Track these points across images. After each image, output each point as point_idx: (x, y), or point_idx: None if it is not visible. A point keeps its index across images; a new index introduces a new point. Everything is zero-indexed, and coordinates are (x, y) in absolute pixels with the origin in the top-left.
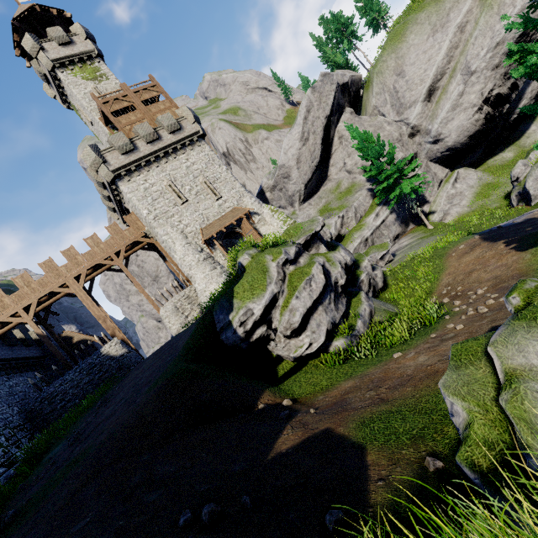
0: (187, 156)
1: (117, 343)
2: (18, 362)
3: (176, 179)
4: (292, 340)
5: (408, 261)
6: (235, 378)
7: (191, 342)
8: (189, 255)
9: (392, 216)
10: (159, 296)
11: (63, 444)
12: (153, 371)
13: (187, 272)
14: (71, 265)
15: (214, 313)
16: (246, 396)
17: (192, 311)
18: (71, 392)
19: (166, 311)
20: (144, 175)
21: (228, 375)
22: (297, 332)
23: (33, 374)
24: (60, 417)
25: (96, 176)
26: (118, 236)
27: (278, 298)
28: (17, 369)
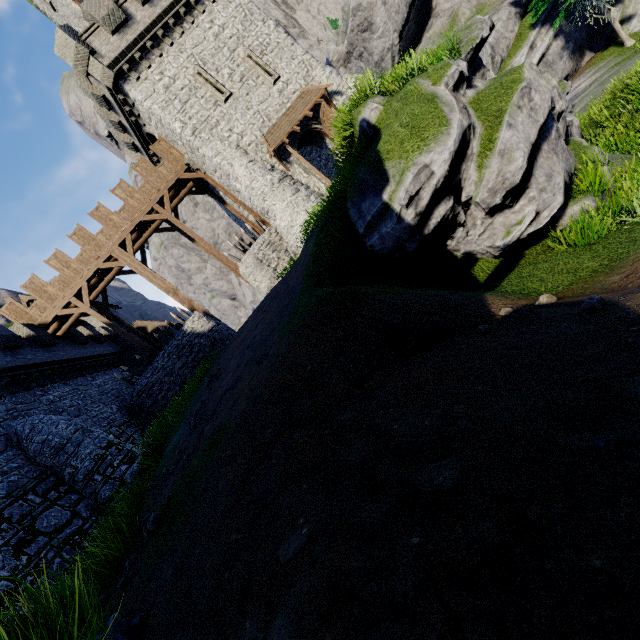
0: (210, 16)
1: (199, 317)
2: (96, 360)
3: (204, 61)
4: (497, 217)
5: (608, 99)
6: (420, 291)
7: (316, 267)
8: (257, 178)
9: (557, 43)
10: (225, 268)
11: (182, 430)
12: (269, 323)
13: (260, 207)
14: (109, 229)
15: (349, 204)
16: (462, 306)
17: (279, 261)
18: (166, 380)
19: (247, 267)
20: (156, 64)
21: (404, 290)
22: (513, 195)
23: (118, 371)
24: (166, 408)
25: (90, 87)
26: (152, 177)
27: (469, 140)
28: (98, 368)
